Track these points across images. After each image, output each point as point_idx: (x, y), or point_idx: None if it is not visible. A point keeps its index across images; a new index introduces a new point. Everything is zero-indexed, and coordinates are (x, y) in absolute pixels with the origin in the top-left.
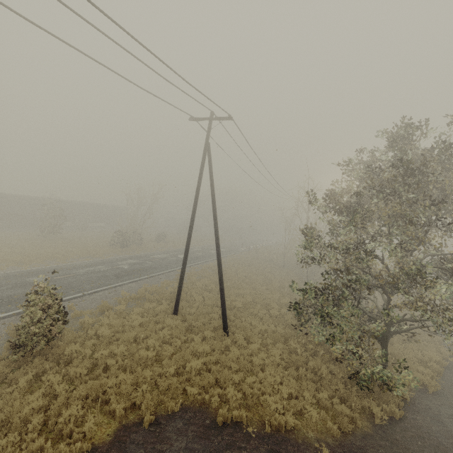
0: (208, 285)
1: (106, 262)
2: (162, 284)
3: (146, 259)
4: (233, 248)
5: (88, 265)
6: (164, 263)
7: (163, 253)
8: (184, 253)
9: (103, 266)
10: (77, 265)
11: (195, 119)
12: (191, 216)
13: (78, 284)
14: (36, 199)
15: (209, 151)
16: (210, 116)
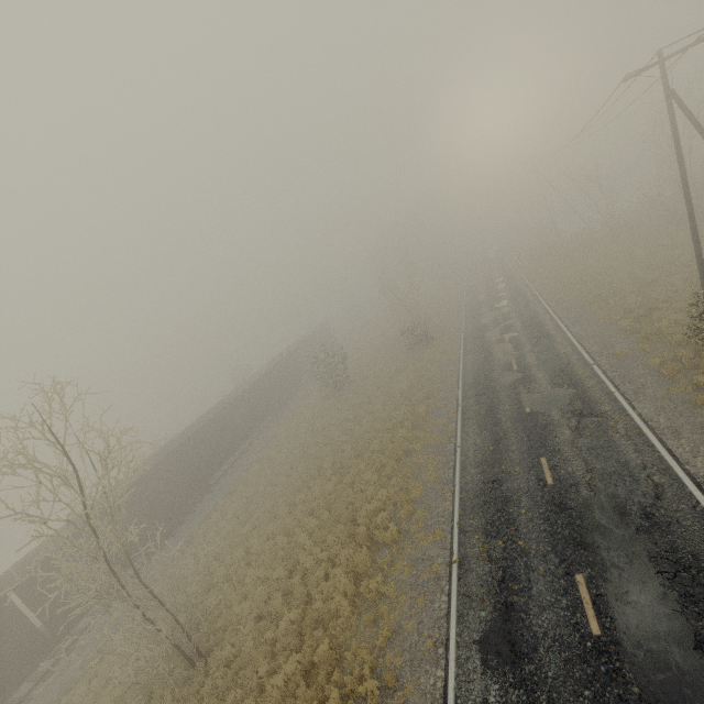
0: (641, 280)
1: (483, 348)
2: (593, 312)
3: (493, 325)
4: (501, 273)
5: (481, 357)
6: (521, 313)
7: (478, 317)
8: (692, 229)
9: (497, 348)
10: (477, 363)
11: (634, 75)
12: (684, 185)
13: (549, 356)
14: (272, 369)
15: (679, 98)
16: (660, 57)
